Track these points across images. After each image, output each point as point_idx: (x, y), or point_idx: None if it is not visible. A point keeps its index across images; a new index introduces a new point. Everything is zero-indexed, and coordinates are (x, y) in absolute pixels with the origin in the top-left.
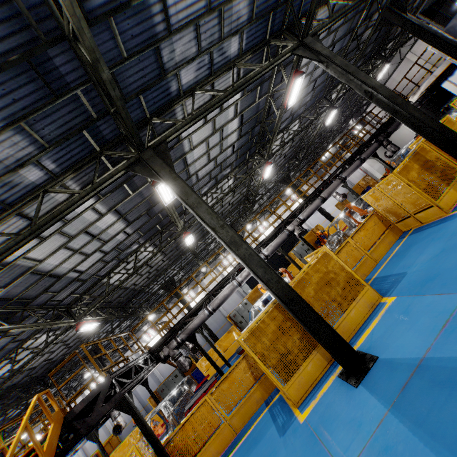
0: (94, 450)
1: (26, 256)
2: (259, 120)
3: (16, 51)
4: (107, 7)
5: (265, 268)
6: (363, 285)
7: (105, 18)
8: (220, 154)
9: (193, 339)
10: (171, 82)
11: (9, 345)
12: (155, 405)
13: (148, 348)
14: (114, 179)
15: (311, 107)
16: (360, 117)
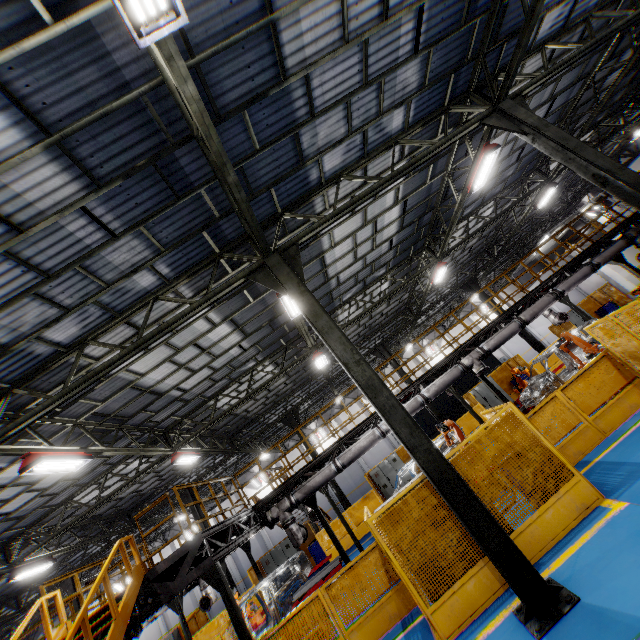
0: (176, 621)
1: (128, 368)
2: (431, 205)
3: (144, 156)
4: (242, 99)
5: (412, 429)
6: (571, 474)
7: (238, 111)
8: (371, 251)
9: (312, 502)
10: (310, 170)
11: (99, 468)
12: (256, 580)
13: (255, 499)
14: (231, 288)
15: (515, 183)
16: (601, 194)
